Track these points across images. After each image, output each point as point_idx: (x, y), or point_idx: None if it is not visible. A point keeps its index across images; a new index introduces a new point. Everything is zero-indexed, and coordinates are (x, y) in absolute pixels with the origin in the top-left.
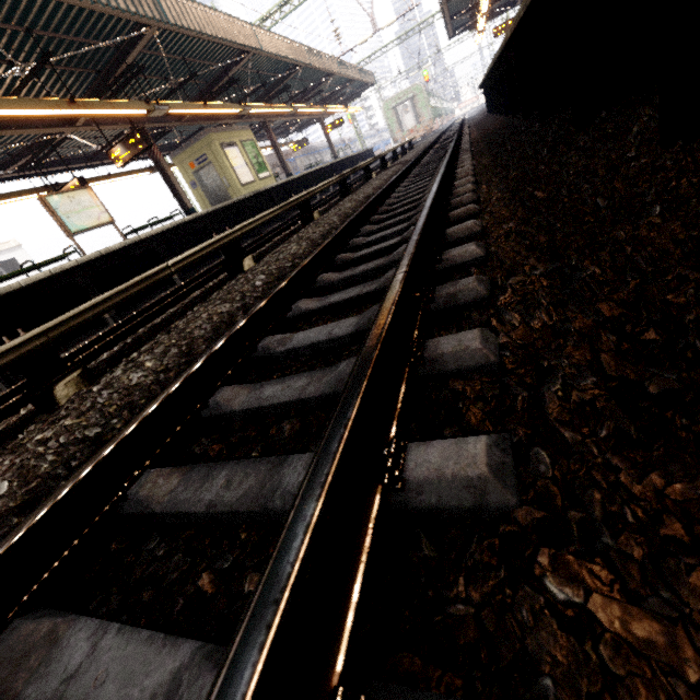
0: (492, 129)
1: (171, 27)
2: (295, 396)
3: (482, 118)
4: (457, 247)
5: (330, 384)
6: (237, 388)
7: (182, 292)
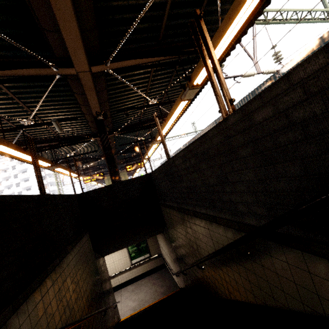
0: None
1: None
2: None
3: None
4: None
5: None
6: None
7: None
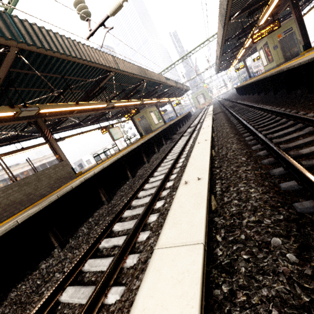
0: (256, 99)
1: (150, 80)
2: (298, 135)
3: (237, 97)
4: (307, 115)
5: (307, 131)
6: (276, 139)
7: (182, 147)
